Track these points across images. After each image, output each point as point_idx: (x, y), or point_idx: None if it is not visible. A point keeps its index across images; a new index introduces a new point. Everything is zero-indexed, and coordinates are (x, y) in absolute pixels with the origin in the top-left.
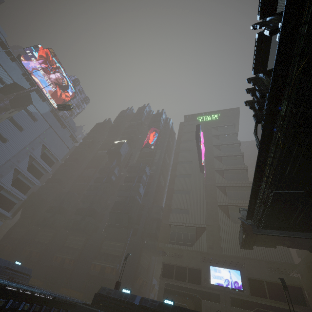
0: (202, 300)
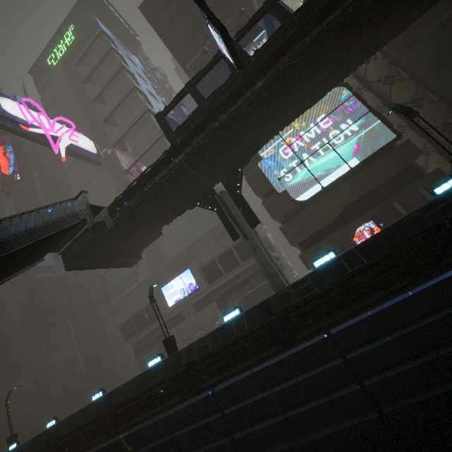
0: (170, 331)
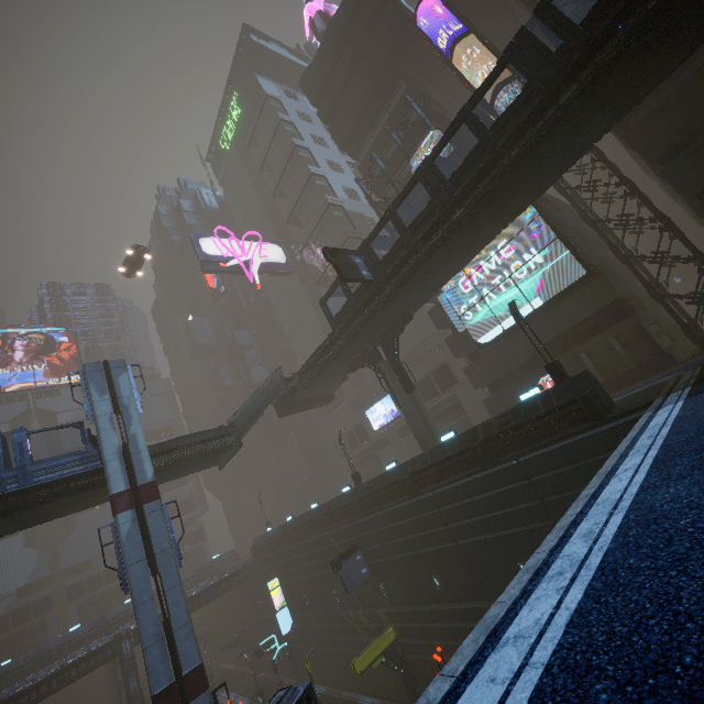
0: (378, 454)
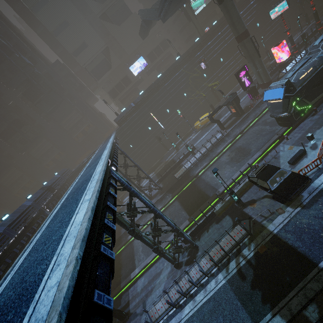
0: (137, 87)
